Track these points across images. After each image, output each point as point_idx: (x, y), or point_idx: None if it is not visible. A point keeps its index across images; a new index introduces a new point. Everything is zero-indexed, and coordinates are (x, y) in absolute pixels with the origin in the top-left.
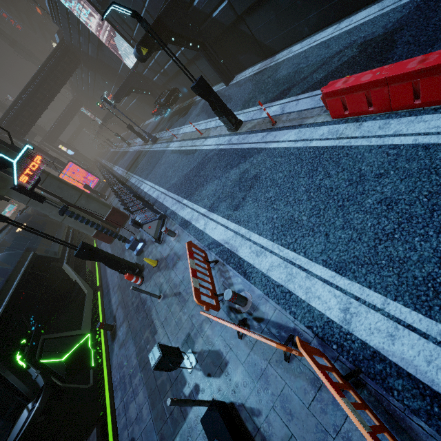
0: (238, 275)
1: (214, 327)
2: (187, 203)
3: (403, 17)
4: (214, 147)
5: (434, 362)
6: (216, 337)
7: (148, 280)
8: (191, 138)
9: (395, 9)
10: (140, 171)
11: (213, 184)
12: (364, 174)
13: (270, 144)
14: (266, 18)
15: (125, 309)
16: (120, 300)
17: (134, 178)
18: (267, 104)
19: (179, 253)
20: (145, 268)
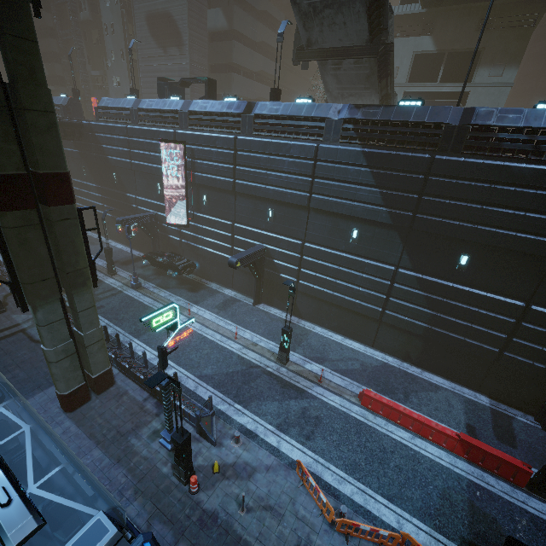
0: (330, 496)
1: (322, 537)
2: (244, 410)
3: (378, 366)
4: (260, 364)
5: (431, 543)
6: (327, 545)
7: (210, 487)
8: (219, 332)
9: (373, 358)
10: (111, 314)
11: (273, 404)
12: (385, 448)
13: (321, 396)
14: (310, 303)
15: (172, 523)
16: (152, 510)
17: None
18: (307, 359)
19: (253, 464)
20: (195, 471)
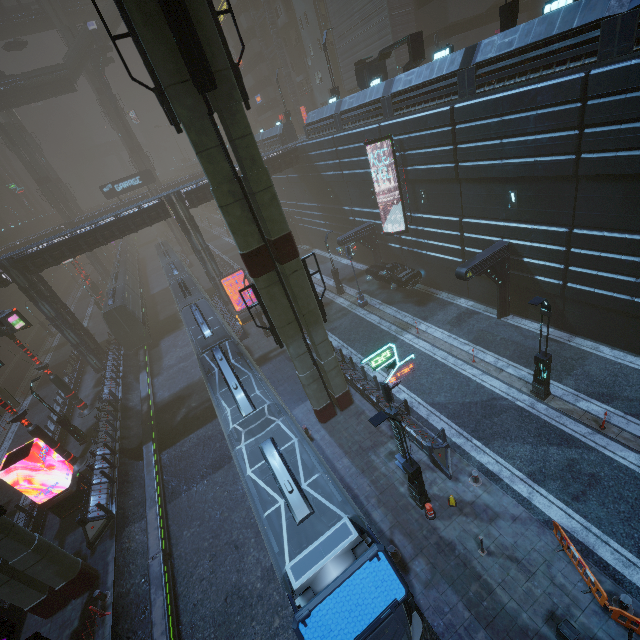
0: (605, 576)
1: (589, 617)
2: (484, 448)
3: None
4: (507, 396)
5: None
6: (596, 629)
7: (446, 518)
8: (452, 354)
9: None
10: (344, 335)
11: (524, 447)
12: None
13: (603, 449)
14: (589, 314)
15: (411, 538)
16: (393, 521)
17: (331, 338)
18: (581, 394)
19: (495, 509)
20: (430, 498)
